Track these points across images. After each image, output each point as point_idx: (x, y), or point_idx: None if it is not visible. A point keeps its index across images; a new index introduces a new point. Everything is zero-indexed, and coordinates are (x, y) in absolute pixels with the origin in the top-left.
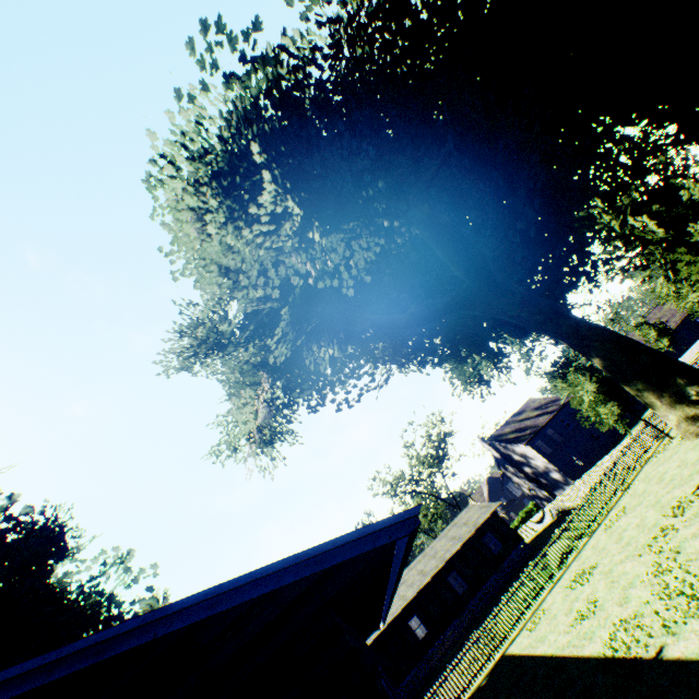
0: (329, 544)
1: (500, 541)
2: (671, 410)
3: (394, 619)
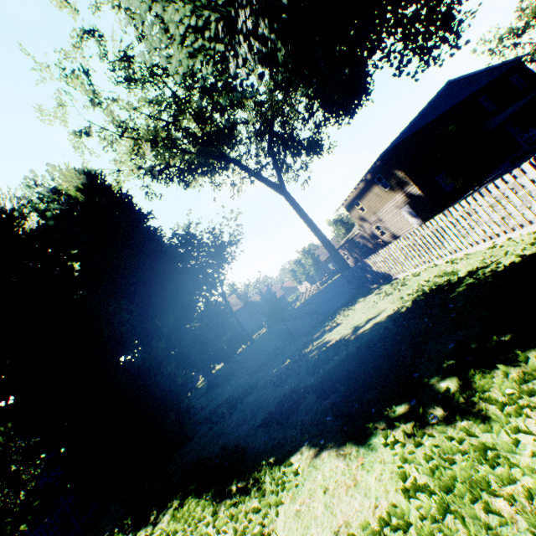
0: None
1: None
2: None
3: None
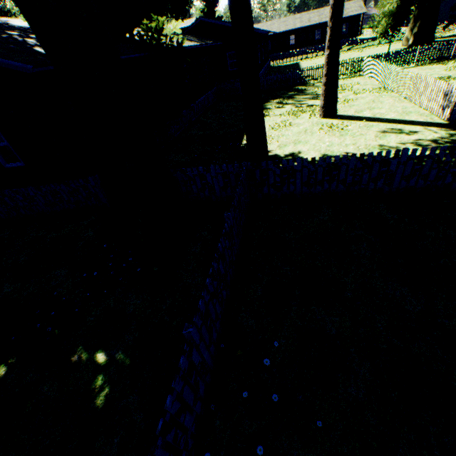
0: (257, 30)
1: (349, 30)
2: (408, 32)
3: (286, 32)
